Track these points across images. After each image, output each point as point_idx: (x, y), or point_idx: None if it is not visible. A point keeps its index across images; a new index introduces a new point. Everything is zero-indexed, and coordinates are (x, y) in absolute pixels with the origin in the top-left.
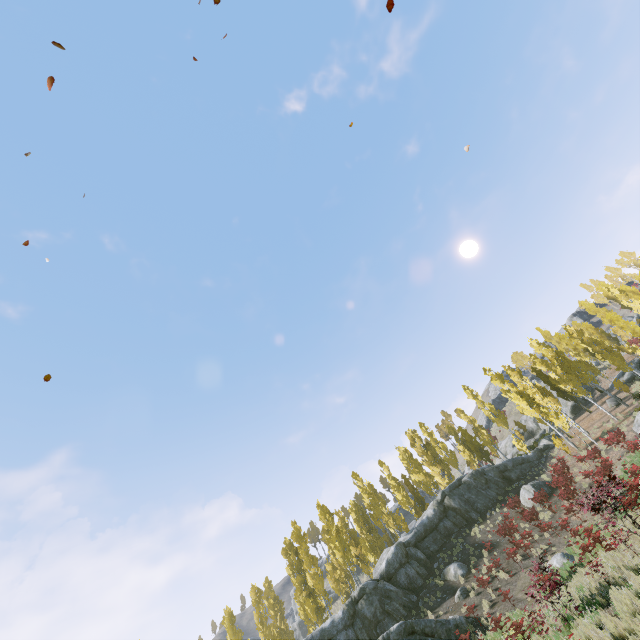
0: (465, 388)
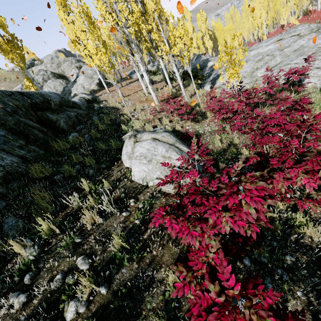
0: None
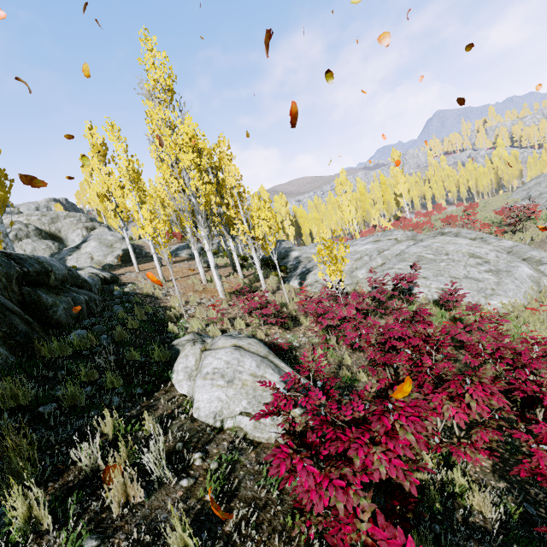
0: None
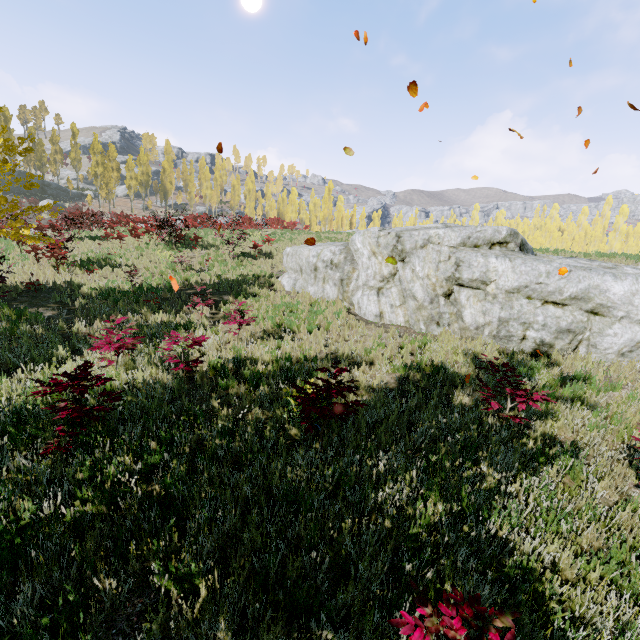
0: (74, 125)
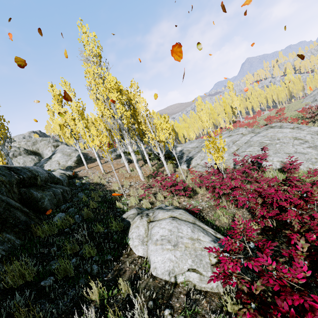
0: None
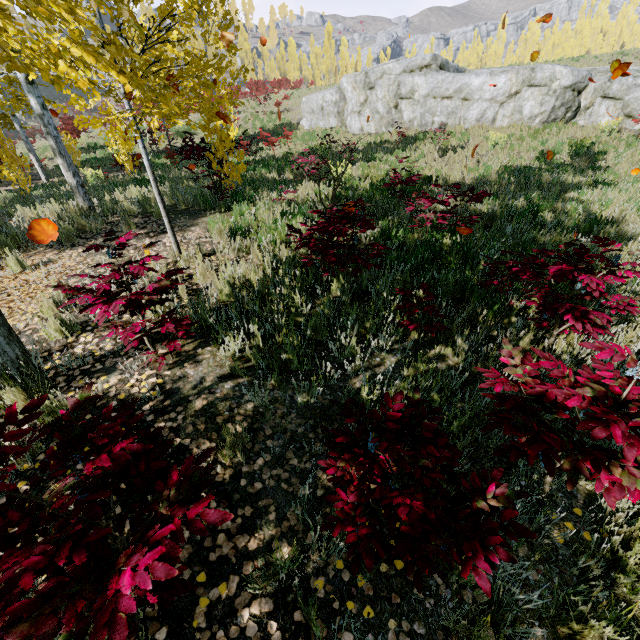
0: None
